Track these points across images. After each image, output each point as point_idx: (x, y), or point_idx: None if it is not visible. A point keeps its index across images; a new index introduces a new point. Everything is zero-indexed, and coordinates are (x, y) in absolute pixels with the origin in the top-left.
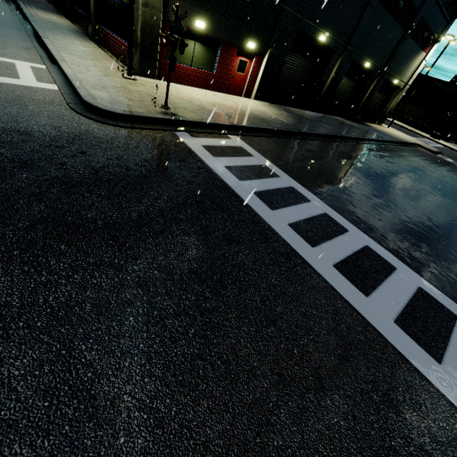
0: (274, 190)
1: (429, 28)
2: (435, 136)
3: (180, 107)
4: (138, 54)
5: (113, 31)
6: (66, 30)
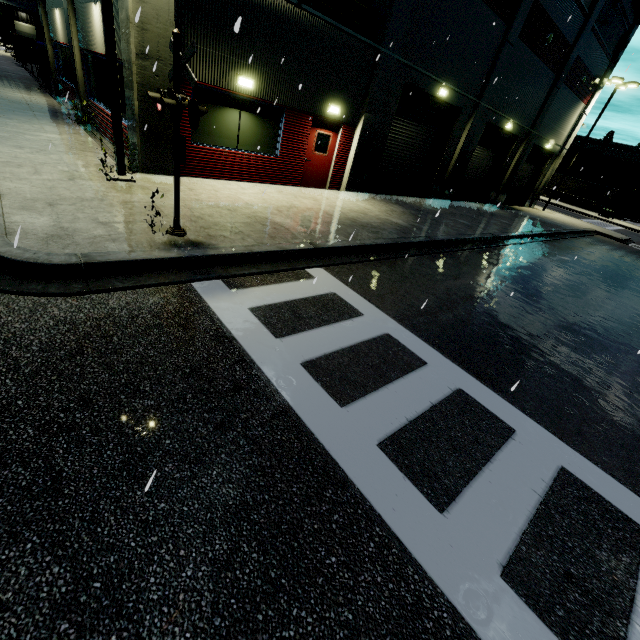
0: (426, 416)
1: (587, 70)
2: (605, 213)
3: (210, 225)
4: (137, 138)
5: (108, 106)
6: (39, 111)
